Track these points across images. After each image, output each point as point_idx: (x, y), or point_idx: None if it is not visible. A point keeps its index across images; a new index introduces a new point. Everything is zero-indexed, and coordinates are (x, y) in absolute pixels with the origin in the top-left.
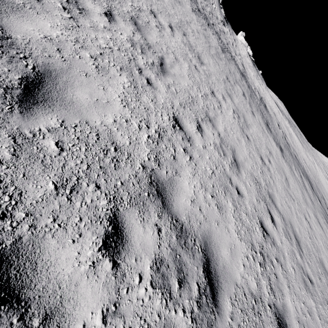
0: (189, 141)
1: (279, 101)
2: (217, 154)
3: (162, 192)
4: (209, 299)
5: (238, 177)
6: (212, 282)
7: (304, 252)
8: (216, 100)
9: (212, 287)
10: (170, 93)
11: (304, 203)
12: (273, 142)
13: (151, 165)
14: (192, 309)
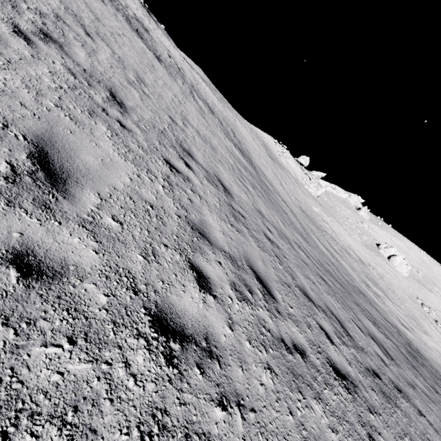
0: None
1: (197, 67)
2: None
3: None
4: None
5: None
6: None
7: (150, 90)
8: None
9: None
10: None
11: (182, 96)
12: (141, 43)
13: None
14: None
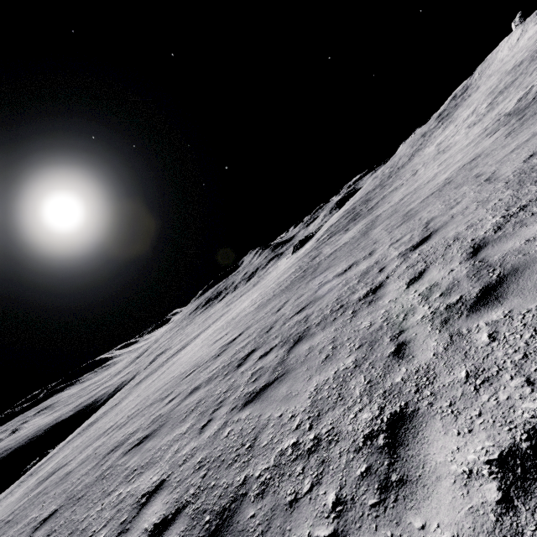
0: None
1: None
2: None
3: None
4: None
5: None
6: None
7: None
8: None
9: None
10: None
11: None
12: None
13: None
14: None
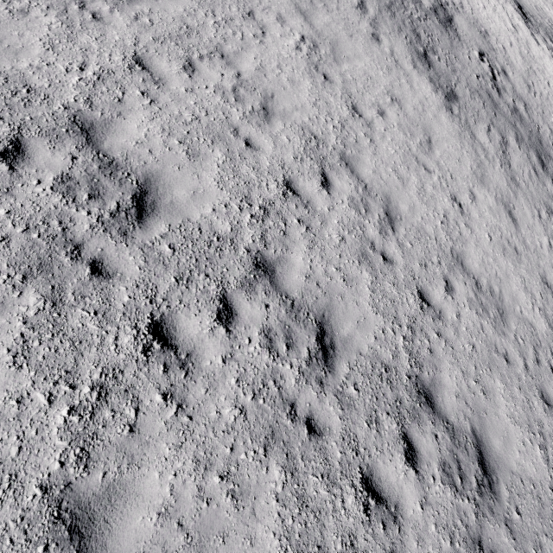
0: (158, 83)
1: (552, 4)
2: (219, 99)
3: (90, 131)
4: (132, 217)
5: (260, 129)
6: (144, 208)
7: (401, 233)
8: (255, 25)
9: (141, 211)
10: (136, 27)
11: (473, 180)
12: (424, 85)
13: (79, 107)
14: (102, 216)
